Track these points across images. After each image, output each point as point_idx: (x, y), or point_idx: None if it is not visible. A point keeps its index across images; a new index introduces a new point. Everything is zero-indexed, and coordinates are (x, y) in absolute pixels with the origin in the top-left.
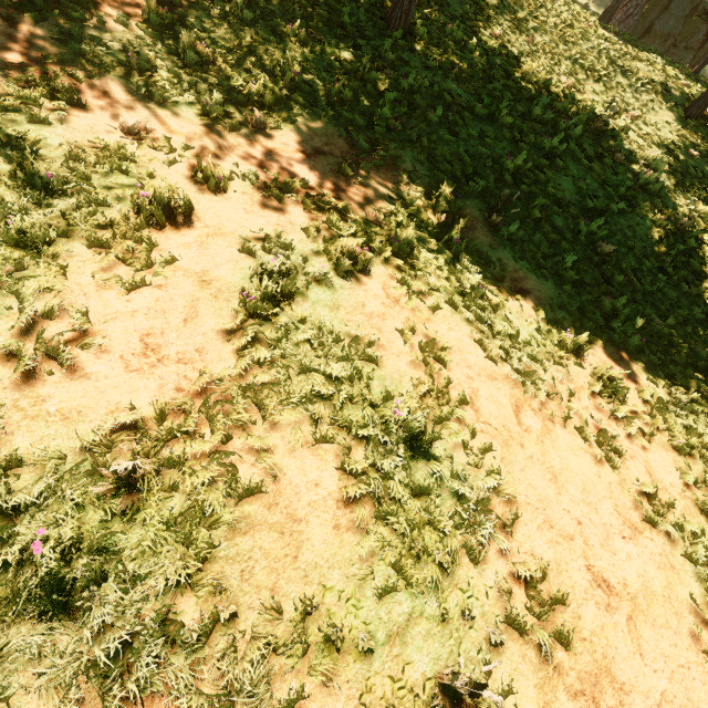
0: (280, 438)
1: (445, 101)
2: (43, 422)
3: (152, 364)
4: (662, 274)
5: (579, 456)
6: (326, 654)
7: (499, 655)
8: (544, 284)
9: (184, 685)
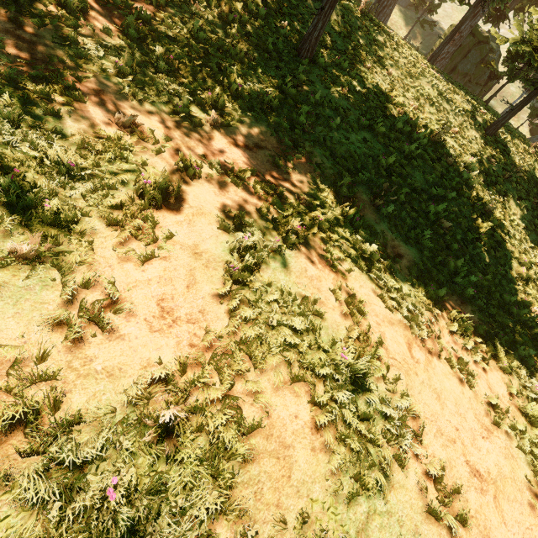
0: (267, 381)
1: (340, 113)
2: (93, 379)
3: (169, 325)
4: (479, 243)
5: (449, 379)
6: None
7: (425, 536)
8: (411, 250)
9: None
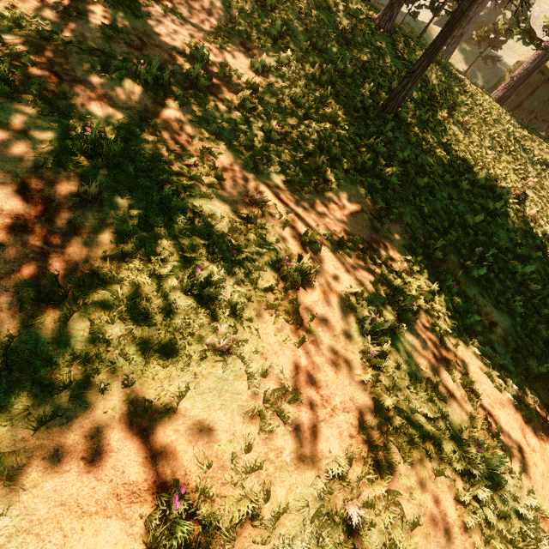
0: (415, 475)
1: (425, 170)
2: (286, 471)
3: (329, 414)
4: None
5: None
6: None
7: None
8: (502, 316)
9: None
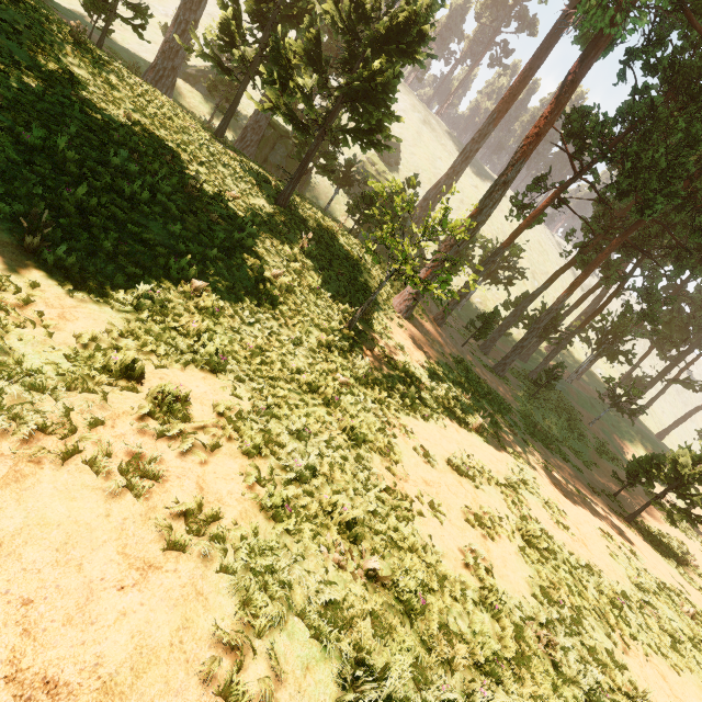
0: None
1: None
2: None
3: None
4: (260, 309)
5: (76, 498)
6: None
7: None
8: (109, 314)
9: None
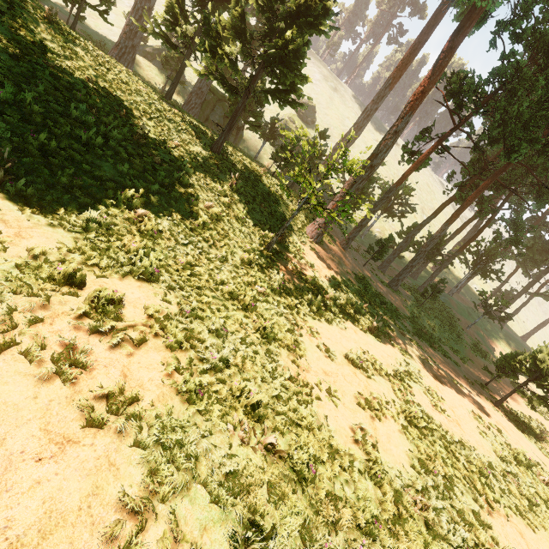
0: None
1: None
2: None
3: None
4: (192, 233)
5: (8, 382)
6: None
7: None
8: (61, 234)
9: None
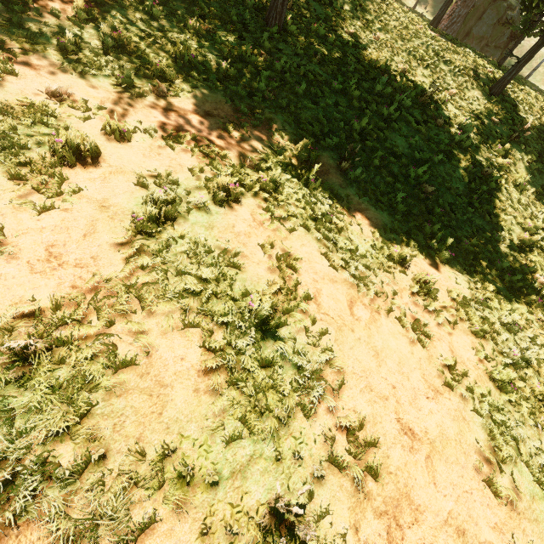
0: (155, 324)
1: (309, 79)
2: None
3: (53, 268)
4: (470, 208)
5: (397, 338)
6: (179, 486)
7: (321, 486)
8: (381, 214)
9: (55, 512)
